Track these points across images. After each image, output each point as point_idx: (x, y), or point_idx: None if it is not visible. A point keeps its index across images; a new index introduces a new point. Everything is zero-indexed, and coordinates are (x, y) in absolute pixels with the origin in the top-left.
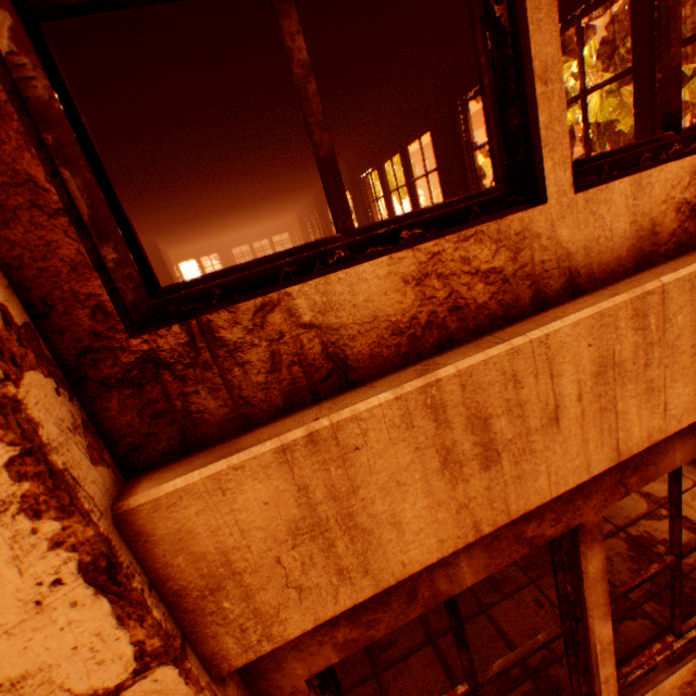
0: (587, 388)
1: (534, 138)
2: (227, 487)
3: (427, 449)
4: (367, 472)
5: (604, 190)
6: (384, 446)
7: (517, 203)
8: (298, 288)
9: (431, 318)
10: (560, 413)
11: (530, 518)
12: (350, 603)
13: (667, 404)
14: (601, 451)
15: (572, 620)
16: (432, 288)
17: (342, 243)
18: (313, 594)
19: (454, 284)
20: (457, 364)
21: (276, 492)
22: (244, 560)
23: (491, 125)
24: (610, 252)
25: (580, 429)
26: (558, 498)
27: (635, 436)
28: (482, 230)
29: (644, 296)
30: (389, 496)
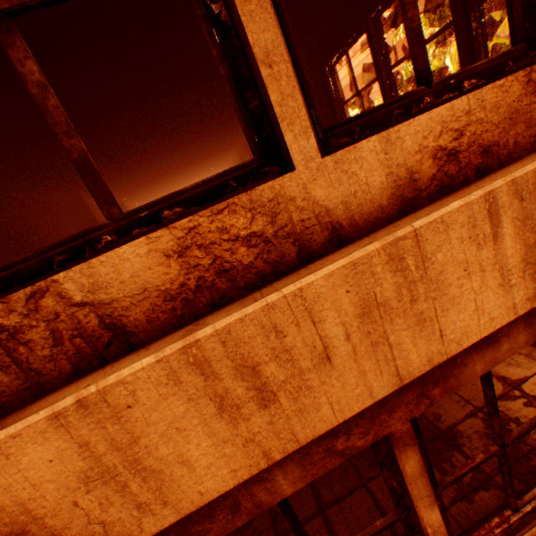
0: (355, 328)
1: (271, 115)
2: (10, 452)
3: (201, 398)
4: (144, 424)
5: (352, 150)
6: (156, 401)
7: (273, 172)
8: (64, 275)
9: (200, 282)
10: (331, 352)
11: (338, 434)
12: (156, 529)
13: (443, 330)
14: (382, 378)
15: (404, 508)
16: (195, 257)
17: (108, 228)
18: (118, 526)
19: (216, 251)
20: (215, 324)
21: (59, 450)
22: (42, 507)
23: (236, 108)
24: (371, 203)
25: (355, 362)
26: (363, 415)
27: (415, 362)
28: (234, 201)
29: (397, 242)
30: (173, 440)
